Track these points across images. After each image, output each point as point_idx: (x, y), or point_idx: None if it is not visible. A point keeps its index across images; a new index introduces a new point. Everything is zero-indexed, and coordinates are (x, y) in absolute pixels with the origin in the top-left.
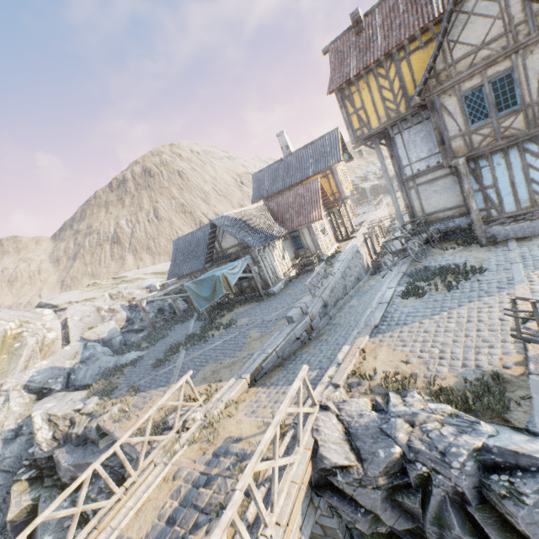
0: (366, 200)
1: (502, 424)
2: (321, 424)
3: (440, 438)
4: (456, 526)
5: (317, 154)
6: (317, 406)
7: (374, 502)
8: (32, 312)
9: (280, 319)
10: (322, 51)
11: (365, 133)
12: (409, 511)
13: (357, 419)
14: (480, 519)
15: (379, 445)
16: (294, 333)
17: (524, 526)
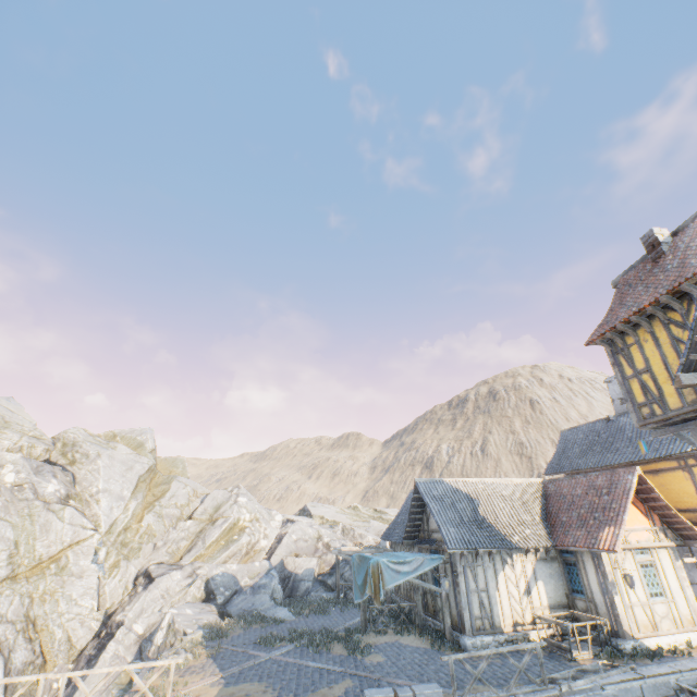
0: None
1: None
2: None
3: None
4: None
5: None
6: None
7: None
8: (269, 511)
9: None
10: (612, 283)
11: (656, 413)
12: None
13: None
14: None
15: None
16: None
17: None
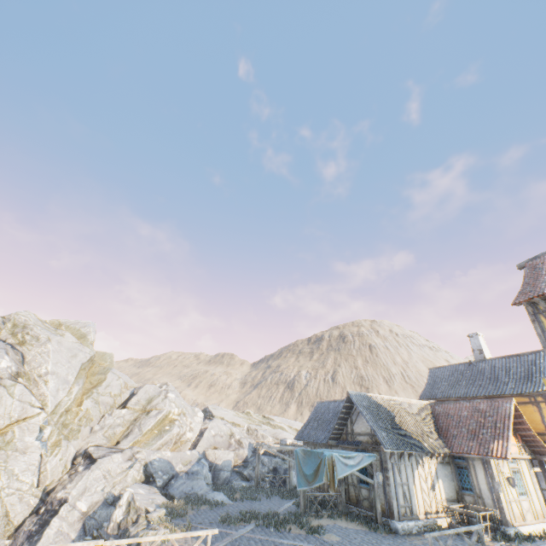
0: None
1: None
2: None
3: None
4: None
5: (522, 370)
6: None
7: None
8: (192, 408)
9: None
10: (517, 266)
11: None
12: None
13: None
14: None
15: None
16: None
17: None
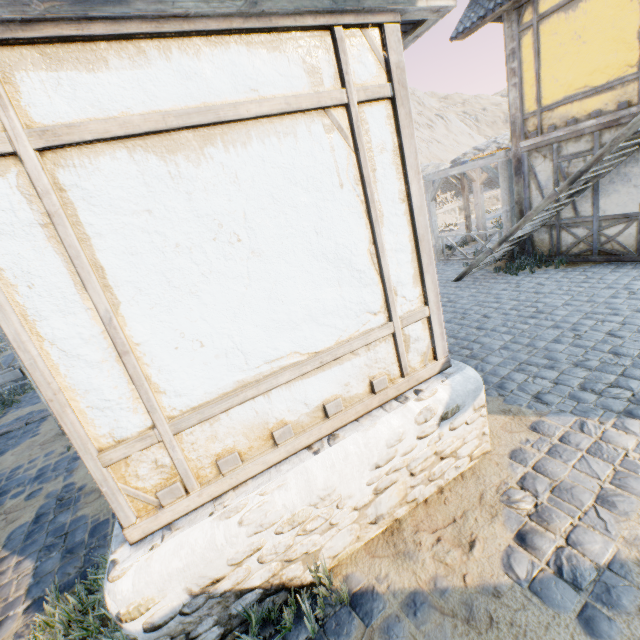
0: (457, 193)
1: None
2: None
3: None
4: None
5: None
6: None
7: None
8: None
9: None
10: None
11: None
12: None
13: None
14: None
15: None
16: None
17: None
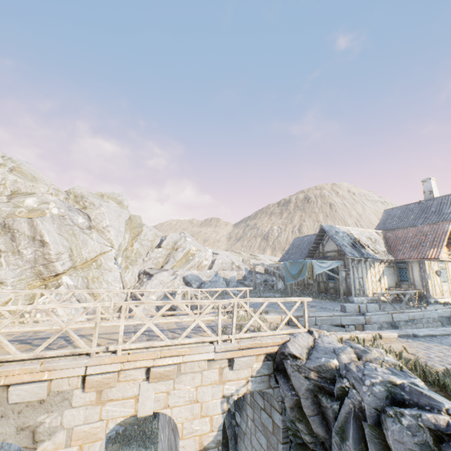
0: None
1: (443, 395)
2: (300, 335)
3: (371, 369)
4: (350, 437)
5: None
6: (306, 329)
7: (301, 385)
8: (204, 247)
9: (339, 311)
10: None
11: None
12: (325, 417)
13: (325, 343)
14: (368, 434)
15: (325, 356)
16: (340, 319)
17: (391, 440)
